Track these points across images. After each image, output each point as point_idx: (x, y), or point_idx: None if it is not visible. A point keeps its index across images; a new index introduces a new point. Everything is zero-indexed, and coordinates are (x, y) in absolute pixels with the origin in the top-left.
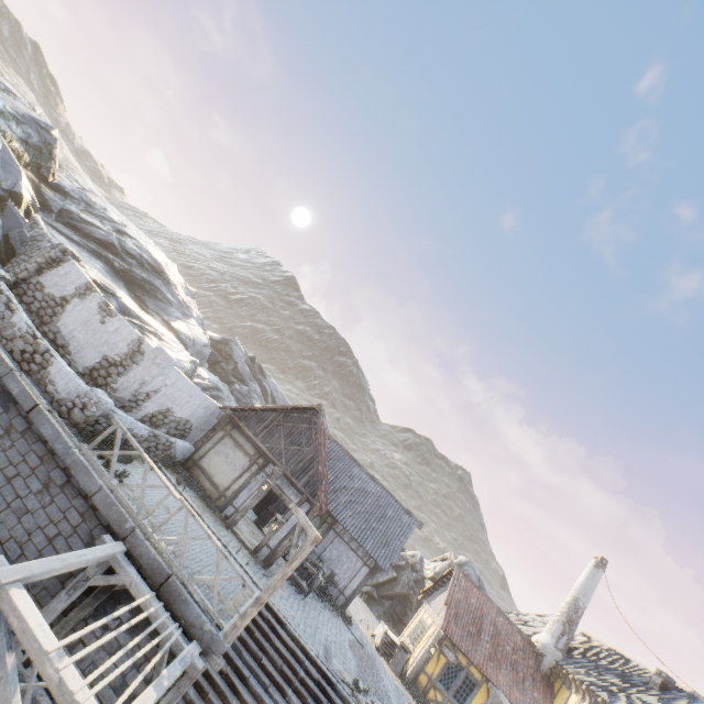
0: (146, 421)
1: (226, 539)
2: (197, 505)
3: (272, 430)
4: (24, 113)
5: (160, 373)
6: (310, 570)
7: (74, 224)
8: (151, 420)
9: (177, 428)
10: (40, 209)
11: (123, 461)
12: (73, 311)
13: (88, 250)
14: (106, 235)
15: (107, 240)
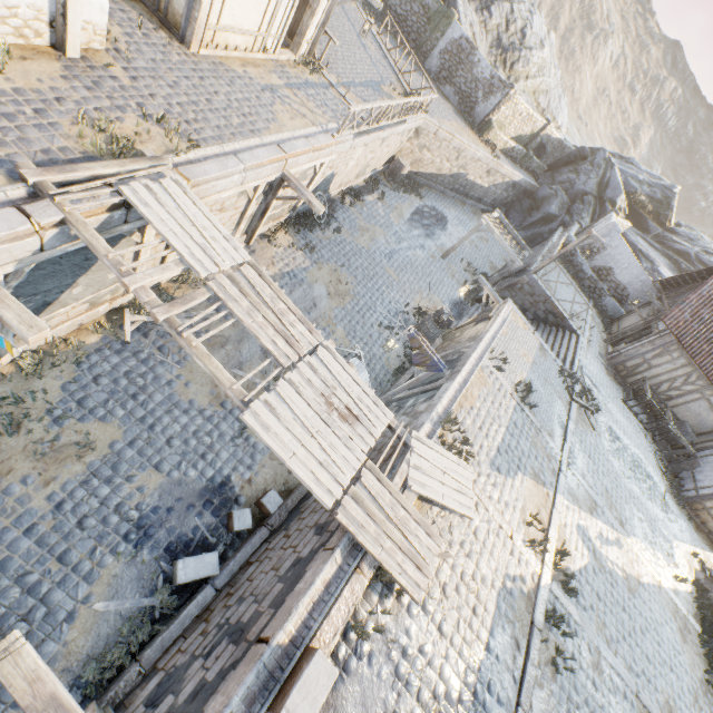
0: (595, 272)
1: (592, 331)
2: (594, 320)
3: (681, 293)
4: (657, 183)
5: (607, 235)
6: (644, 389)
7: (662, 242)
8: (597, 273)
9: (615, 291)
10: (642, 232)
11: (566, 271)
12: (594, 228)
13: (661, 253)
14: (684, 249)
15: (683, 250)
